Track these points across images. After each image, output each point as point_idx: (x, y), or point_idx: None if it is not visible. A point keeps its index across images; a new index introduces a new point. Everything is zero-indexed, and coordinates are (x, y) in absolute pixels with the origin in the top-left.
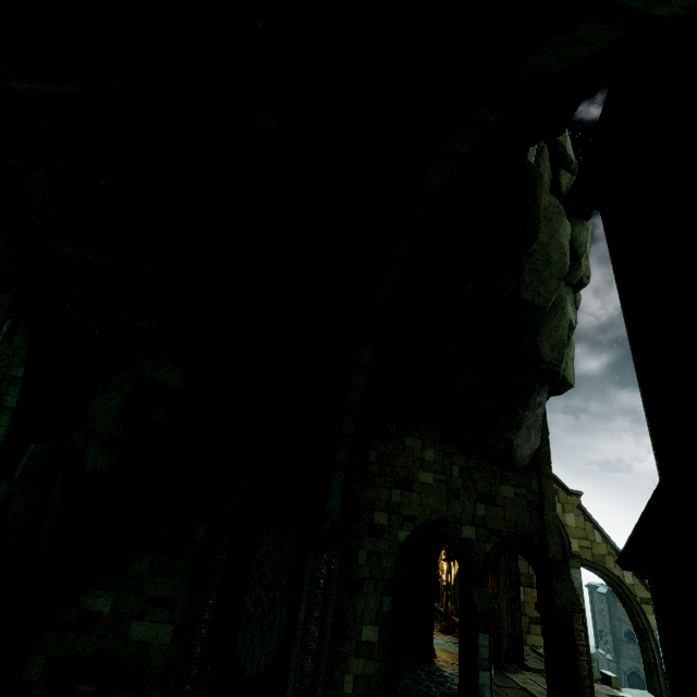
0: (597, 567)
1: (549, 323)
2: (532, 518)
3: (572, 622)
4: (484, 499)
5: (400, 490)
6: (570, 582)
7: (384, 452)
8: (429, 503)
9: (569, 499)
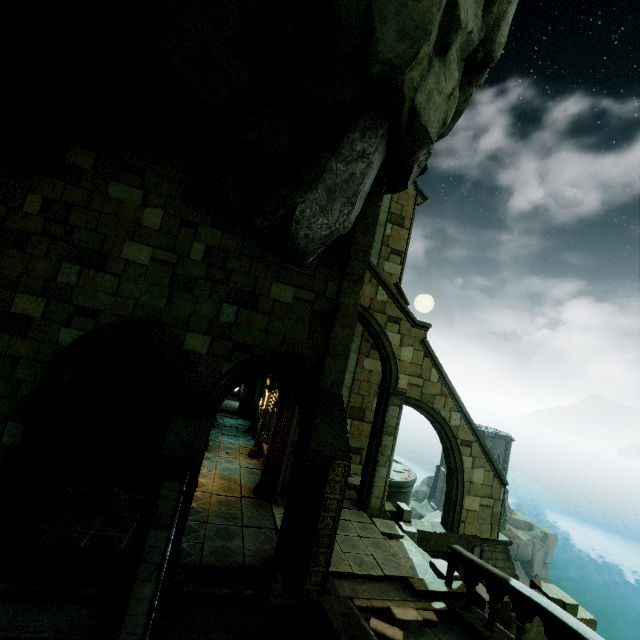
0: (423, 407)
1: None
2: (312, 335)
3: (328, 471)
4: (238, 299)
5: (78, 266)
6: (341, 421)
7: (60, 200)
8: (133, 293)
9: (412, 331)
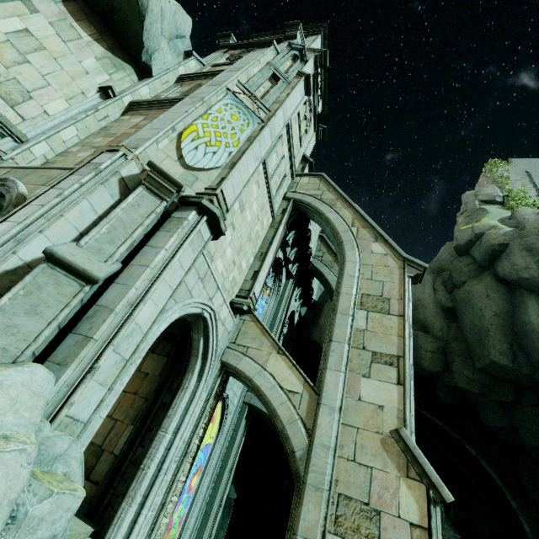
0: None
1: (536, 349)
2: None
3: None
4: None
5: None
6: None
7: None
8: None
9: None
